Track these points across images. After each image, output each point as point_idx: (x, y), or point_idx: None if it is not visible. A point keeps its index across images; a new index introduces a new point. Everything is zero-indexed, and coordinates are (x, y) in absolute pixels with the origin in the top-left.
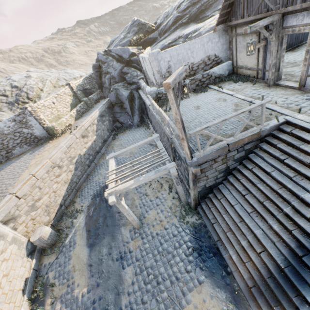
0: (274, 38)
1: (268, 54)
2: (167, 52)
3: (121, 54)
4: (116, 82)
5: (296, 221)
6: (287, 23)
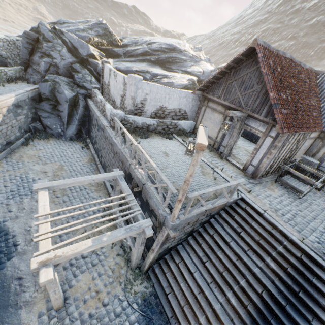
0: (238, 127)
1: (227, 135)
2: (149, 85)
3: (77, 47)
4: (59, 74)
5: (251, 295)
6: (248, 122)
